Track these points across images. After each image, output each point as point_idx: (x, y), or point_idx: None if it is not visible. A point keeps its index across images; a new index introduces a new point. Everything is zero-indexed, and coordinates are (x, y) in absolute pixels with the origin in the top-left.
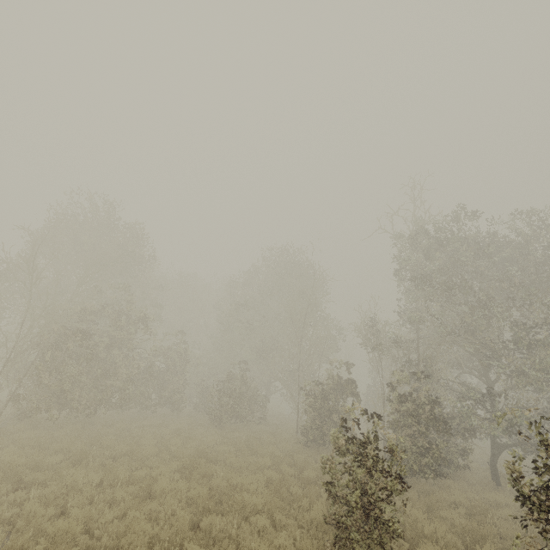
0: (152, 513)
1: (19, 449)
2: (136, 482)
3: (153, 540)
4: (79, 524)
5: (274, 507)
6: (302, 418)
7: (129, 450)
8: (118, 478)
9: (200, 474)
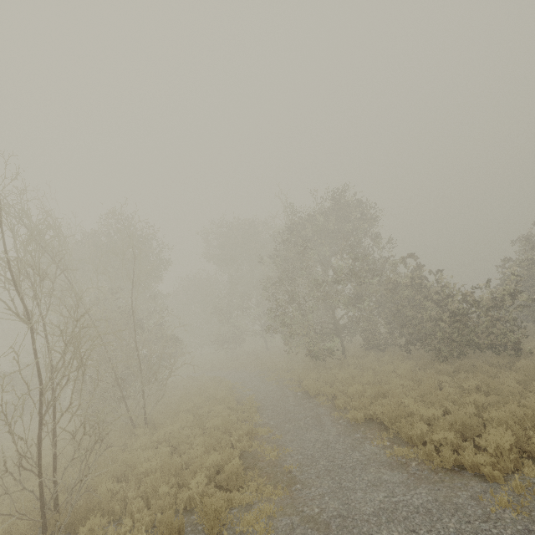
0: None
1: None
2: None
3: None
4: None
5: None
6: None
7: None
8: None
9: None
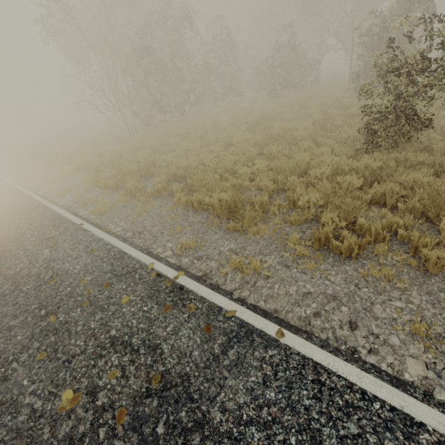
0: (234, 152)
1: (155, 140)
2: (220, 140)
3: (237, 163)
4: (194, 161)
5: (317, 135)
6: (354, 67)
7: (213, 127)
8: (210, 141)
9: (262, 129)
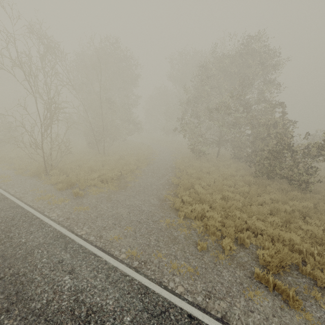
0: None
1: None
2: None
3: None
4: None
5: None
6: None
7: None
8: None
9: None
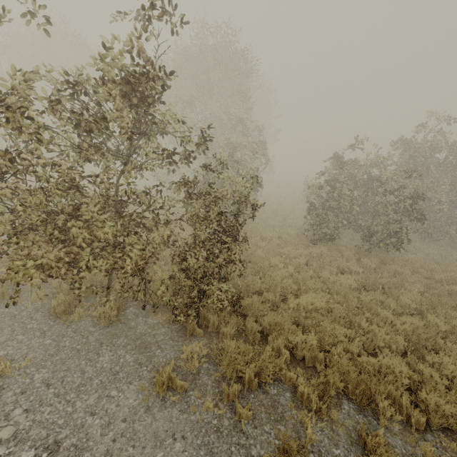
0: None
1: None
2: None
3: None
4: None
5: None
6: None
7: None
8: None
9: None
